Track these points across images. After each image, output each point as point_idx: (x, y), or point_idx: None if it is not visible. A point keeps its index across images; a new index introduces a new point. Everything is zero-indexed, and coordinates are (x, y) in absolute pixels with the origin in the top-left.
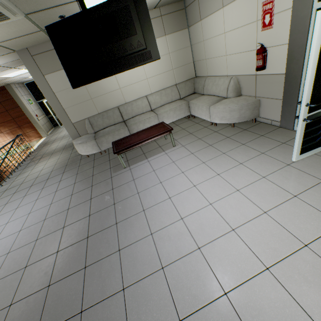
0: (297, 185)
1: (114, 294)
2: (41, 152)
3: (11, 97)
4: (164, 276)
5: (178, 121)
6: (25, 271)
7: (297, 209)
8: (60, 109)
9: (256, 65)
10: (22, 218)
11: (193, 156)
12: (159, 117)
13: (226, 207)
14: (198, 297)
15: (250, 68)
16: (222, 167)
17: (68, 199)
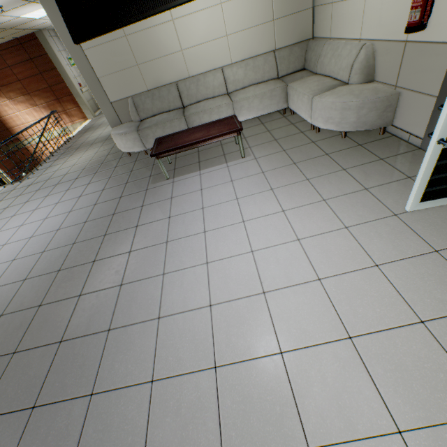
0: (390, 250)
1: (98, 332)
2: (81, 140)
3: (45, 52)
4: (156, 328)
5: (267, 116)
6: (23, 283)
7: (368, 285)
8: (92, 78)
9: (407, 21)
10: (36, 223)
11: (262, 176)
12: (235, 107)
13: (270, 261)
14: (183, 362)
15: (399, 27)
16: (294, 201)
17: (89, 210)
